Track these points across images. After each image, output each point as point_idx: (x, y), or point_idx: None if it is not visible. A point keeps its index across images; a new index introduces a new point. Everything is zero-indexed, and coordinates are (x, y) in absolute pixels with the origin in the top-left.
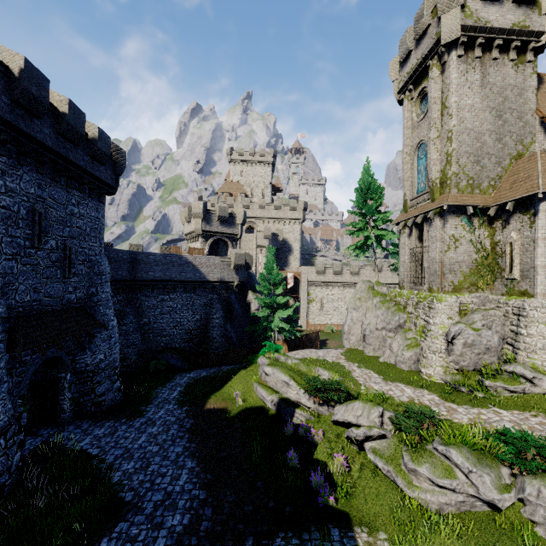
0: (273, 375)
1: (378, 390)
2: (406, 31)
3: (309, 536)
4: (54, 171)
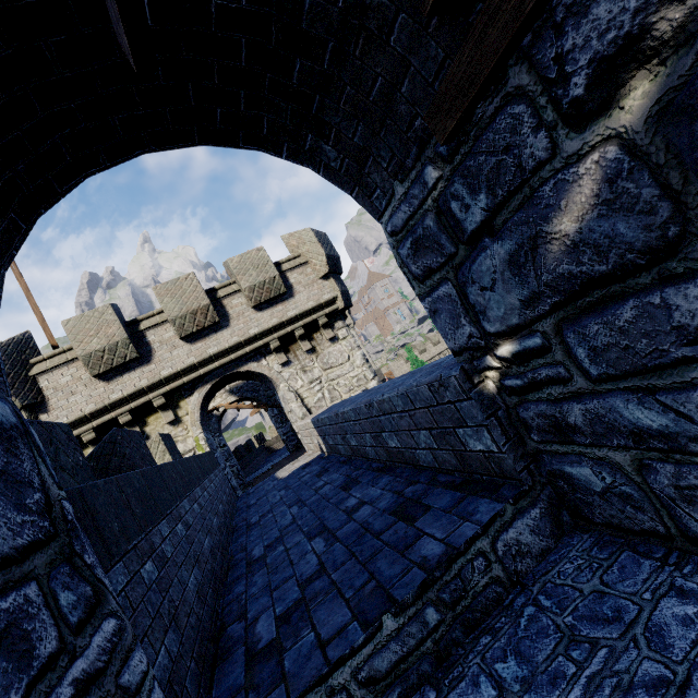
0: None
1: None
2: None
3: None
4: None
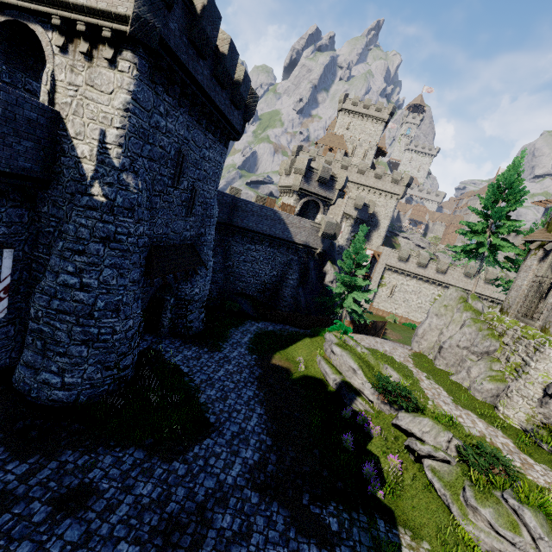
0: (341, 357)
1: (447, 411)
2: None
3: (357, 516)
4: (200, 113)
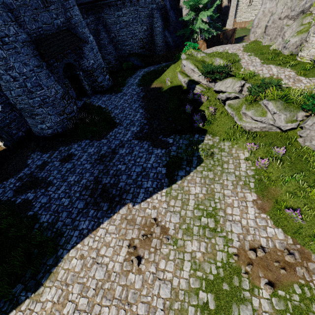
0: (186, 66)
1: (252, 71)
2: None
3: (185, 136)
4: None
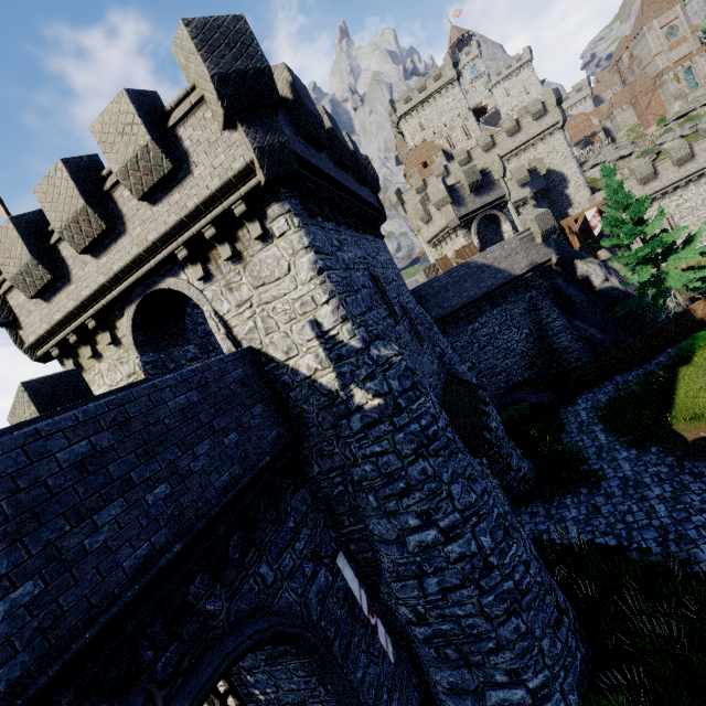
0: None
1: None
2: None
3: None
4: (351, 218)
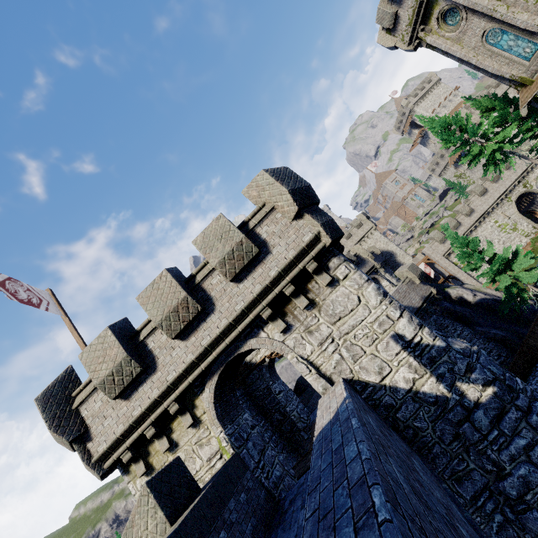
0: None
1: None
2: (379, 10)
3: None
4: None
